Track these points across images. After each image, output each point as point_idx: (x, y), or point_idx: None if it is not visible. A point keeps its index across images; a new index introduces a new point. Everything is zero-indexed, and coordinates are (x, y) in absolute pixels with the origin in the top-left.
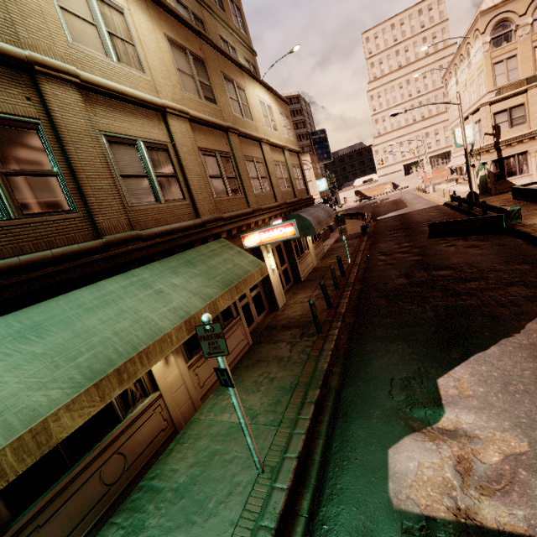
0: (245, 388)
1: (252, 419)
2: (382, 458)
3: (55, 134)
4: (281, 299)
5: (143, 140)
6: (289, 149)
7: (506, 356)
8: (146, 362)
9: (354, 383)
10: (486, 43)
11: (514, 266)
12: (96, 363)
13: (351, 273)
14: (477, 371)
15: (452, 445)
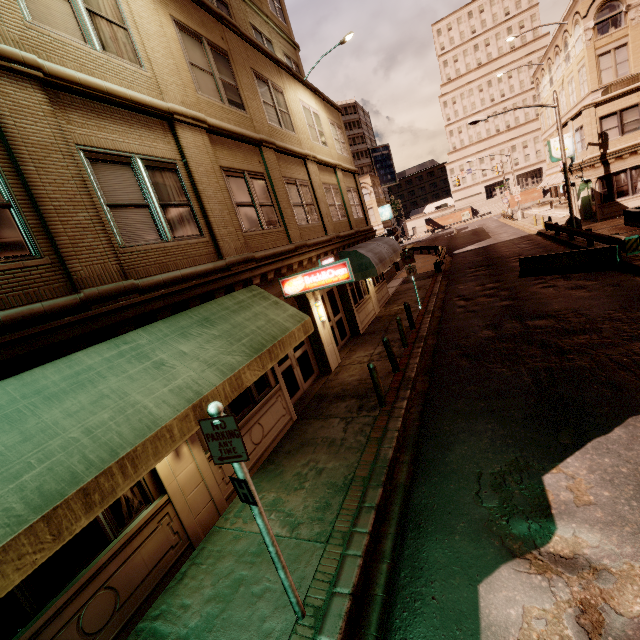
0: (285, 483)
1: (292, 531)
2: (470, 599)
3: (7, 149)
4: (334, 359)
5: (142, 157)
6: (342, 169)
7: (637, 442)
8: (131, 472)
9: (429, 479)
10: (588, 29)
11: (636, 313)
12: (51, 482)
13: (423, 324)
14: (597, 464)
15: (571, 581)
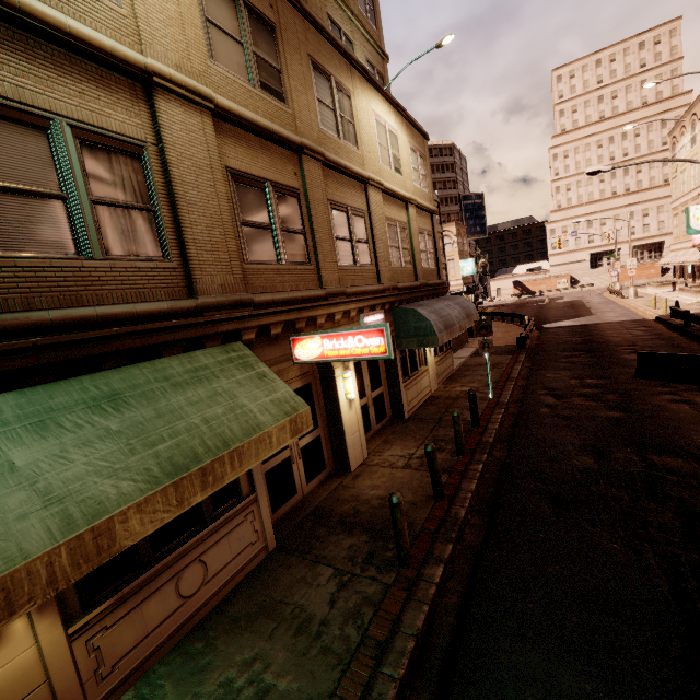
0: (199, 698)
1: None
2: None
3: None
4: (358, 453)
5: (76, 124)
6: (416, 205)
7: None
8: None
9: None
10: None
11: None
12: None
13: (491, 423)
14: None
15: None
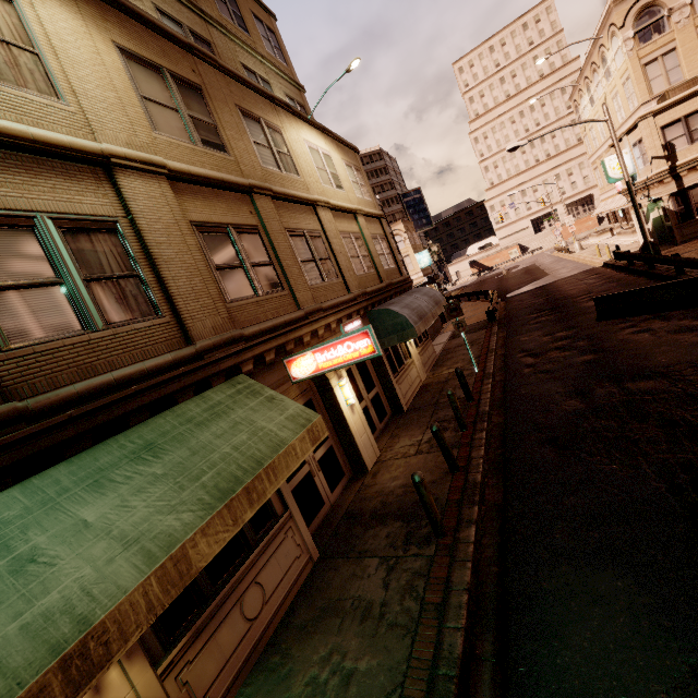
0: None
1: None
2: None
3: None
4: (371, 453)
5: (55, 216)
6: (364, 214)
7: None
8: None
9: None
10: (628, 39)
11: None
12: None
13: (483, 394)
14: None
15: None
